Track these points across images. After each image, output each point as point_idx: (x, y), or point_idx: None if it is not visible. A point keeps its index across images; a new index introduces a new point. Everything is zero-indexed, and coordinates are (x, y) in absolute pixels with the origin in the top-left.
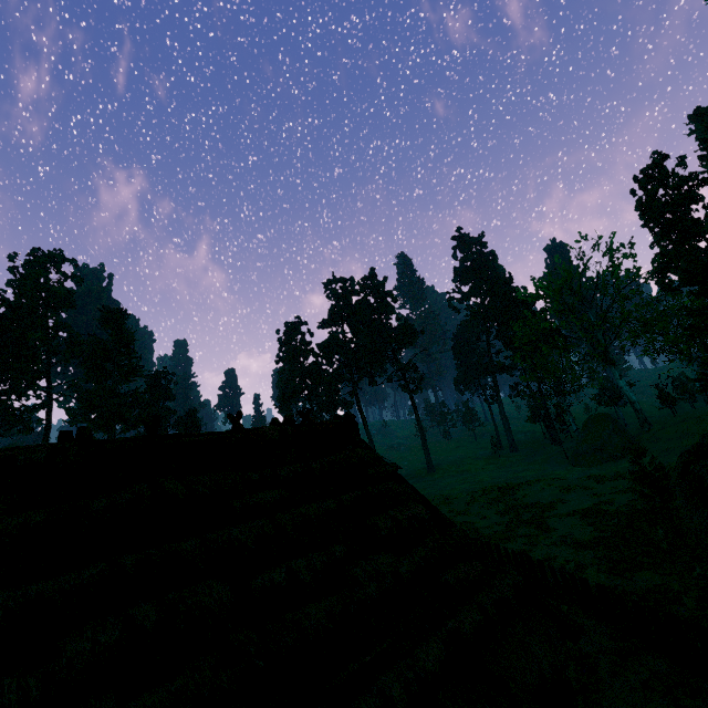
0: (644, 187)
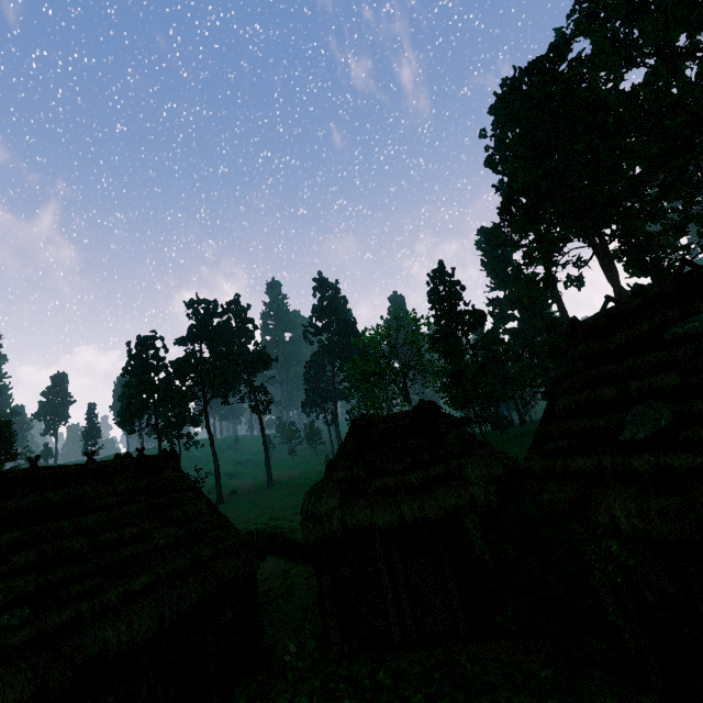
0: (433, 282)
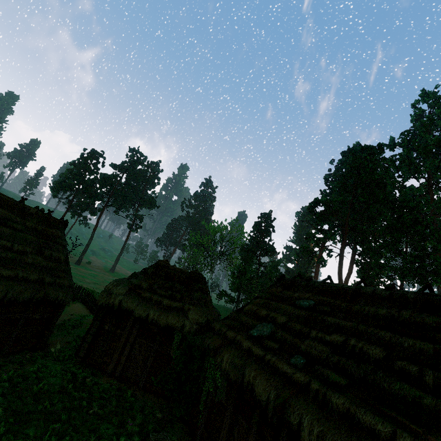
0: (261, 219)
